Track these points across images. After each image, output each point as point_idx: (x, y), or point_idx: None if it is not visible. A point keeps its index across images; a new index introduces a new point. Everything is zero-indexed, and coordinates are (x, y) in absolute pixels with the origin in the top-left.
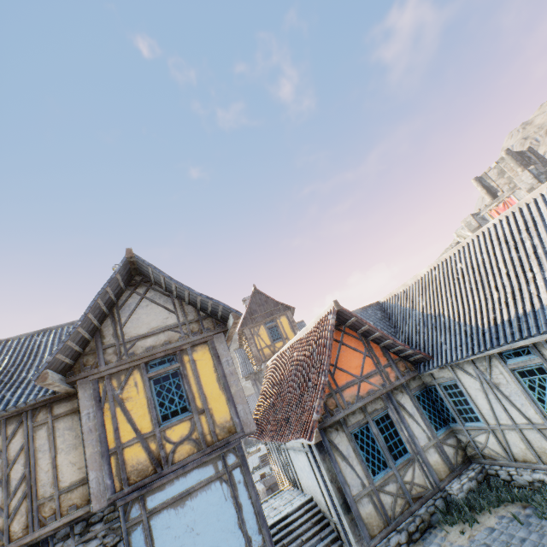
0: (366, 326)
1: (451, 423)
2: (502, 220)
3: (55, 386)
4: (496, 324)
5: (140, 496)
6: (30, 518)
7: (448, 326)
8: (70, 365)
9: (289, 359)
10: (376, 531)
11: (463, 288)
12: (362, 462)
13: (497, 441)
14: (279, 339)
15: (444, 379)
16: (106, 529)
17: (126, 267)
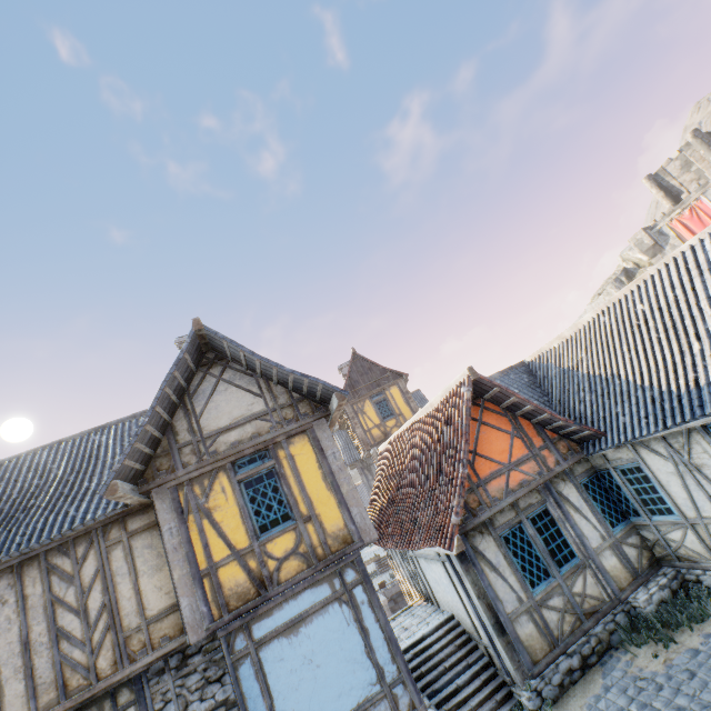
0: (513, 397)
1: (632, 517)
2: (704, 239)
3: (126, 499)
4: (698, 386)
5: (244, 624)
6: (117, 653)
7: (626, 392)
8: (141, 471)
9: (409, 444)
10: (540, 655)
11: (647, 338)
12: (517, 572)
13: (698, 539)
14: (390, 416)
15: (621, 460)
16: (206, 661)
17: (195, 343)
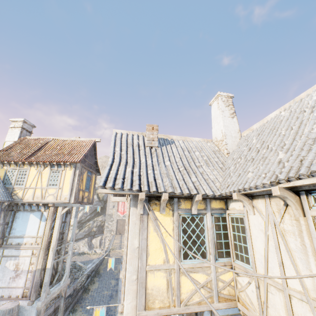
0: None
1: None
2: None
3: None
4: None
5: None
6: None
7: None
8: None
9: None
10: None
11: None
12: None
13: None
14: (88, 190)
15: None
16: None
17: None
